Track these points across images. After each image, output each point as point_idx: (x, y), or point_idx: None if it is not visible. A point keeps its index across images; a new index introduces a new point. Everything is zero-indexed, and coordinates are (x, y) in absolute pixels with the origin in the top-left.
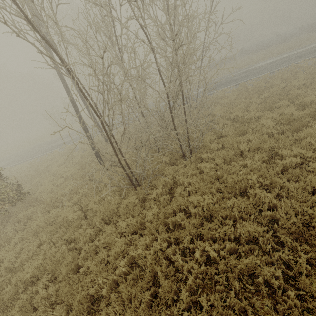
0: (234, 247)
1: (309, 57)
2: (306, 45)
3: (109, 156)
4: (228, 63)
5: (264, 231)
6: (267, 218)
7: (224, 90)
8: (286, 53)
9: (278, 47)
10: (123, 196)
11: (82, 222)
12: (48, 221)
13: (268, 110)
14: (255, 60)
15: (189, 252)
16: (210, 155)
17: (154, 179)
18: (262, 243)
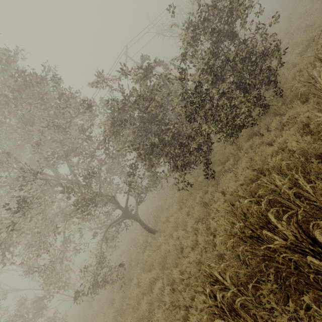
0: None
1: None
2: None
3: None
4: None
5: None
6: None
7: None
8: None
9: None
10: None
11: None
12: None
13: None
14: None
15: None
16: None
17: None
18: None
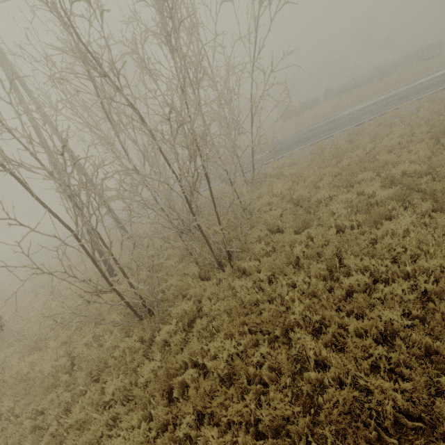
0: (253, 441)
1: (413, 99)
2: (412, 80)
3: (127, 261)
4: (309, 111)
5: (306, 408)
6: (311, 384)
7: (296, 153)
8: (384, 93)
9: (375, 84)
10: (127, 333)
11: (62, 379)
12: (19, 375)
13: (346, 185)
14: (343, 105)
15: (193, 442)
16: (252, 265)
17: (175, 303)
18: (296, 434)
